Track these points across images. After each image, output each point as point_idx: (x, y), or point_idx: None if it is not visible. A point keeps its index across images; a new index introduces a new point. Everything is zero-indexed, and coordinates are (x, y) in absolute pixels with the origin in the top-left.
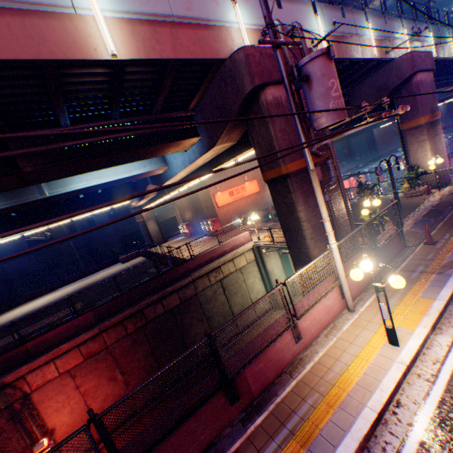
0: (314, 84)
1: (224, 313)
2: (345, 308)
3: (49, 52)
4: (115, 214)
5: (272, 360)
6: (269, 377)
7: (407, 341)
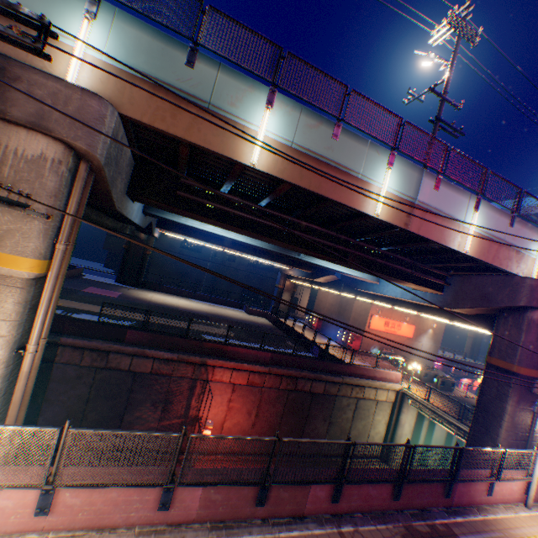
0: None
1: (343, 428)
2: (521, 502)
3: (441, 239)
4: (254, 263)
5: (469, 492)
6: (462, 501)
7: None
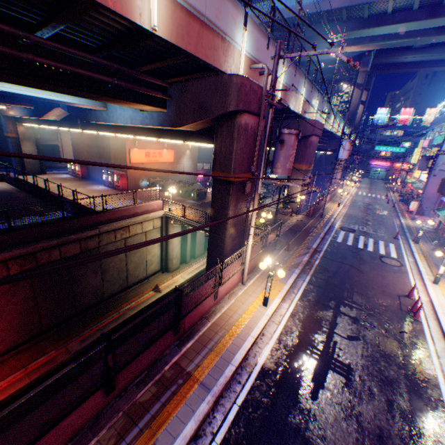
0: (285, 148)
1: (120, 269)
2: (240, 282)
3: None
4: None
5: (200, 310)
6: (195, 320)
7: (271, 304)
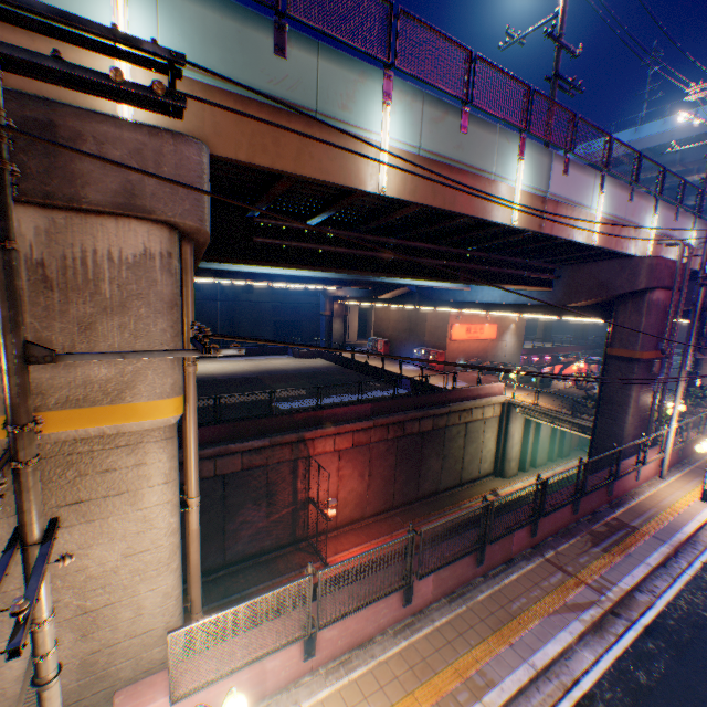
0: None
1: (456, 458)
2: (655, 476)
3: (571, 235)
4: (279, 289)
5: (622, 483)
6: (618, 493)
7: None
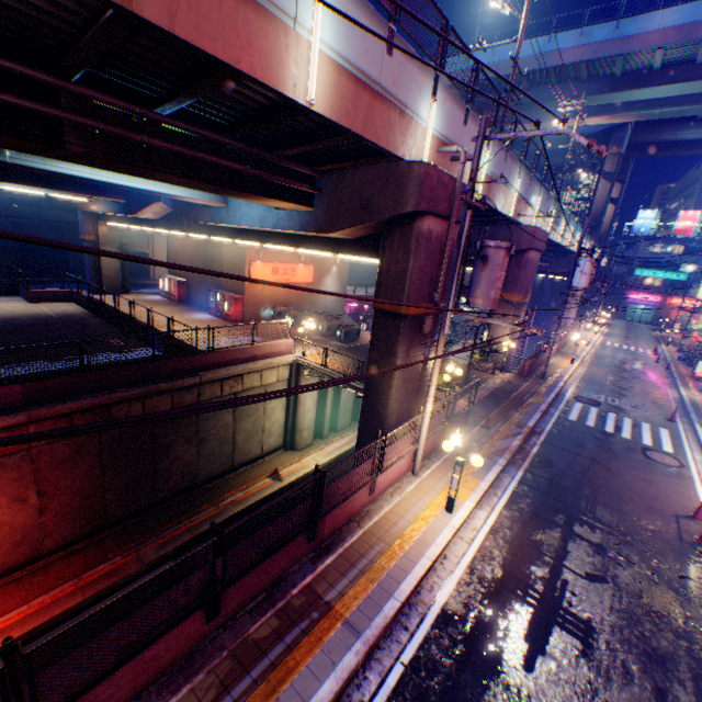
0: (488, 268)
1: (224, 440)
2: (410, 471)
3: (250, 63)
4: (27, 199)
5: (347, 508)
6: (339, 523)
7: (458, 510)
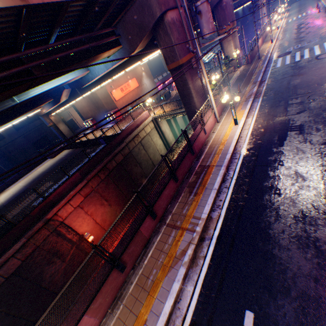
0: (203, 16)
1: (147, 160)
2: (216, 123)
3: None
4: (20, 126)
5: (199, 142)
6: (199, 148)
7: (240, 123)
